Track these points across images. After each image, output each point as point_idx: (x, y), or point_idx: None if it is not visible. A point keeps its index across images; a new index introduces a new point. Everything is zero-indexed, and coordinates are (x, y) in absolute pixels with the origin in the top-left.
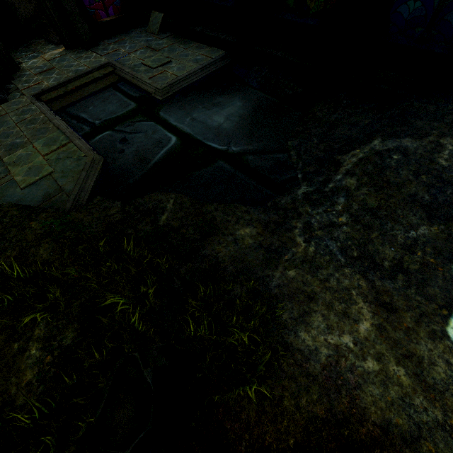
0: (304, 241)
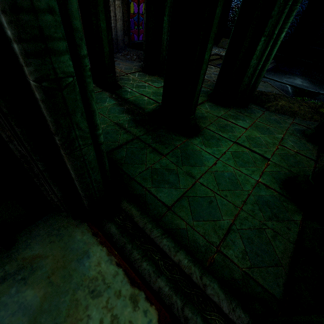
0: None
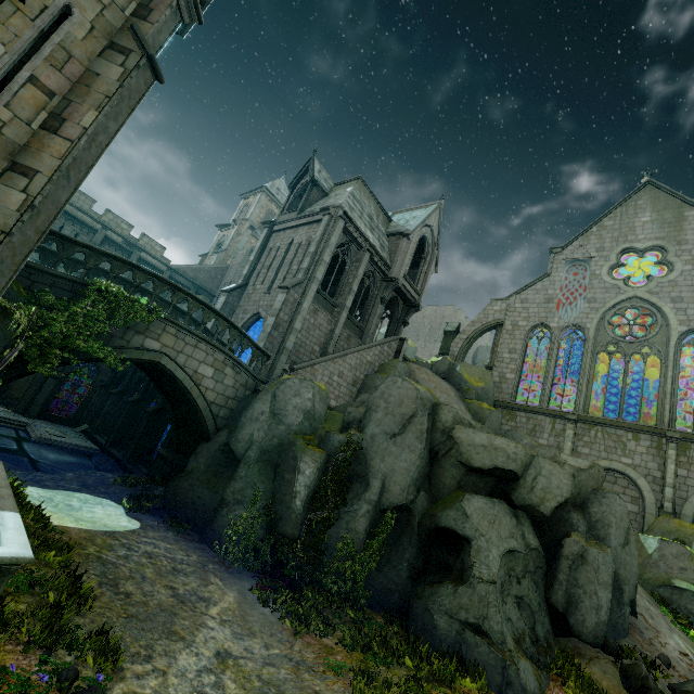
0: (21, 473)
